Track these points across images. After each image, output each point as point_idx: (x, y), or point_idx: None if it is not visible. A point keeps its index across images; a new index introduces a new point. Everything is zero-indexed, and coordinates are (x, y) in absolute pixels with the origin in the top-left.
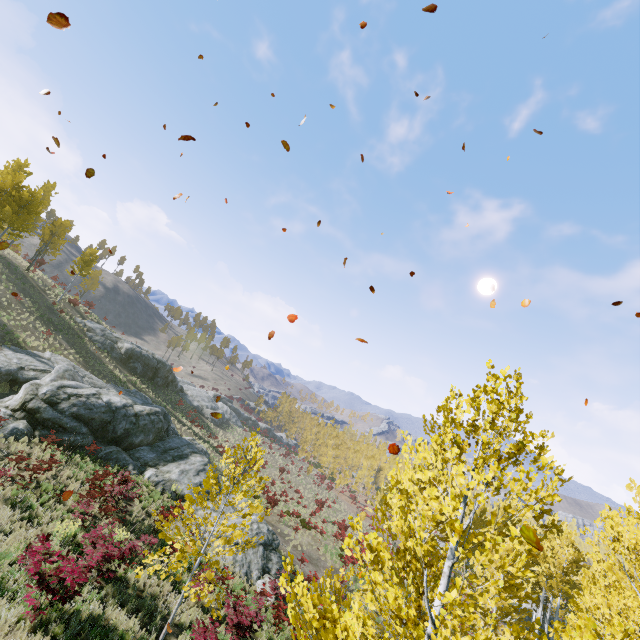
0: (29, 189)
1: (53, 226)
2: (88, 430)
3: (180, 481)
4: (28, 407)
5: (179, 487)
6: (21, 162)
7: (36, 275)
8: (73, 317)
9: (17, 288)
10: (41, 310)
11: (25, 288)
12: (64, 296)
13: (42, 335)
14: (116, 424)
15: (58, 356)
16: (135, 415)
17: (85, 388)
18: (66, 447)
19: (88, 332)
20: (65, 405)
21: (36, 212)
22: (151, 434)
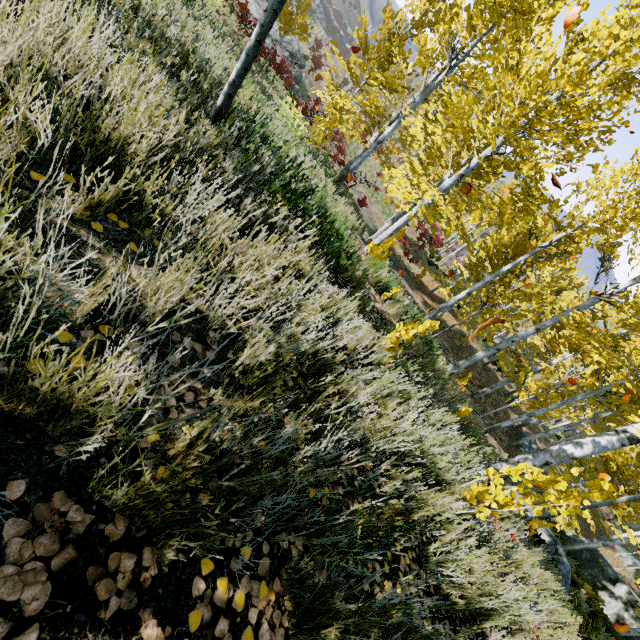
0: None
1: None
2: None
3: None
4: None
5: None
6: None
7: None
8: None
9: None
10: None
11: None
12: None
13: None
14: None
15: None
16: None
17: None
18: None
19: None
20: None
21: None
22: None
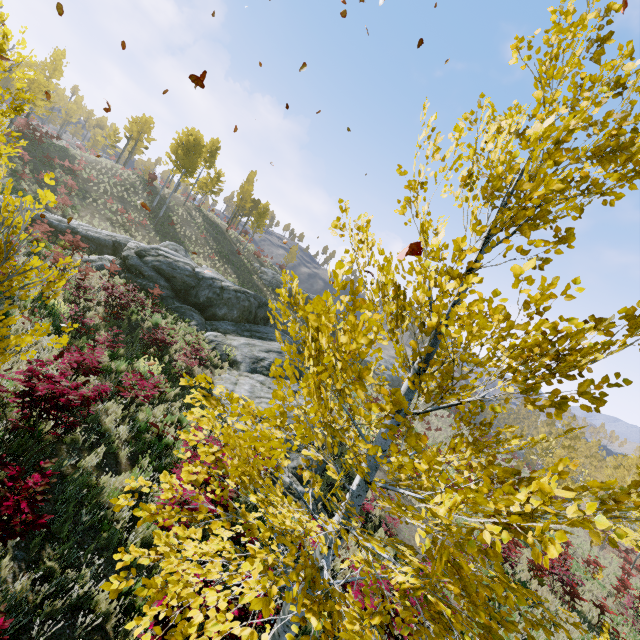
0: (195, 137)
1: (242, 193)
2: (169, 287)
3: (238, 348)
4: (122, 255)
5: (232, 351)
6: (214, 140)
7: (235, 236)
8: (252, 262)
9: (210, 235)
10: (222, 250)
11: (217, 237)
12: (253, 251)
13: (213, 261)
14: (199, 290)
15: (210, 268)
16: (221, 288)
17: (183, 259)
18: (129, 281)
19: (261, 274)
20: (150, 259)
21: (199, 153)
22: (235, 310)
